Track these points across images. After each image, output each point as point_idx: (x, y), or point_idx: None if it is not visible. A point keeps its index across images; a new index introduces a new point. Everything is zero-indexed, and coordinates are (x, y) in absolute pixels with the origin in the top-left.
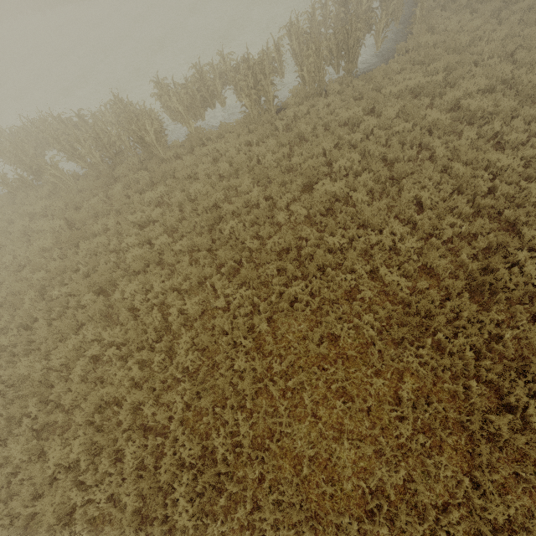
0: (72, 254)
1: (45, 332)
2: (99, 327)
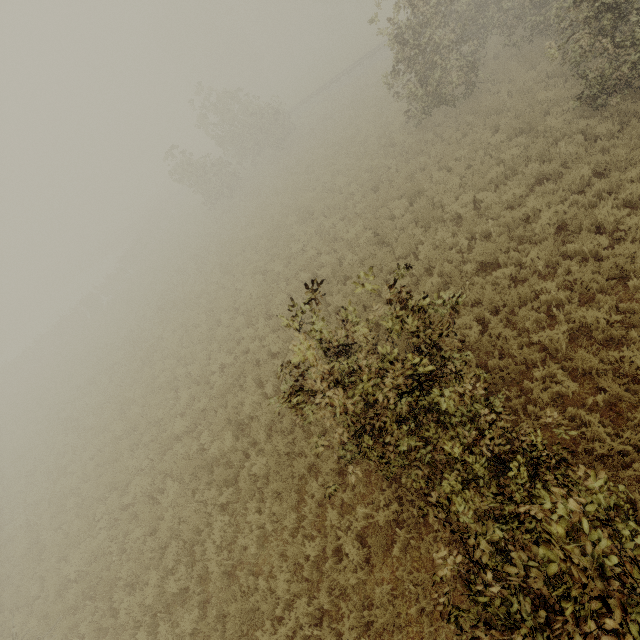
0: None
1: None
2: None
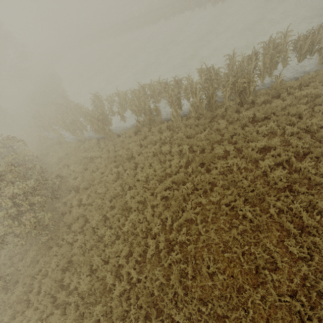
0: (204, 170)
1: (212, 235)
2: (263, 236)
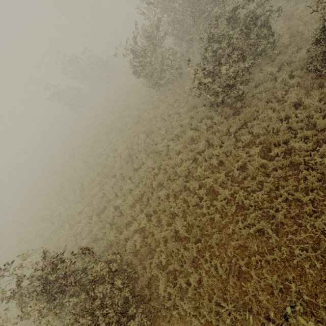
0: None
1: None
2: None
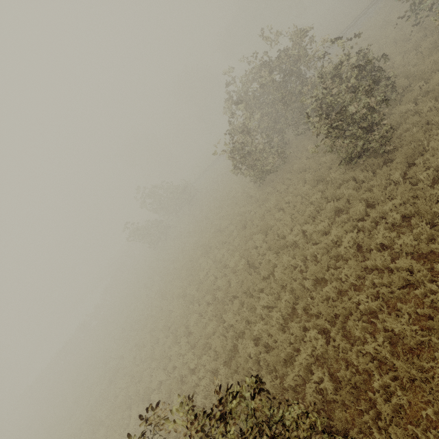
0: None
1: None
2: None
